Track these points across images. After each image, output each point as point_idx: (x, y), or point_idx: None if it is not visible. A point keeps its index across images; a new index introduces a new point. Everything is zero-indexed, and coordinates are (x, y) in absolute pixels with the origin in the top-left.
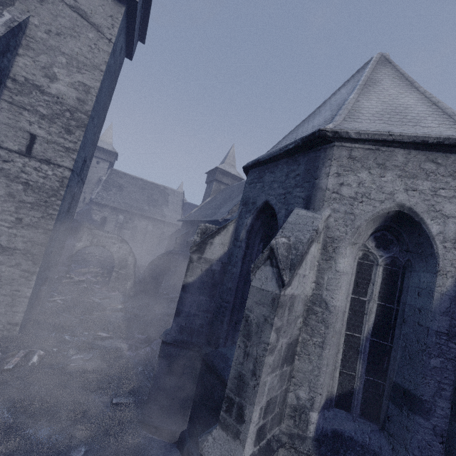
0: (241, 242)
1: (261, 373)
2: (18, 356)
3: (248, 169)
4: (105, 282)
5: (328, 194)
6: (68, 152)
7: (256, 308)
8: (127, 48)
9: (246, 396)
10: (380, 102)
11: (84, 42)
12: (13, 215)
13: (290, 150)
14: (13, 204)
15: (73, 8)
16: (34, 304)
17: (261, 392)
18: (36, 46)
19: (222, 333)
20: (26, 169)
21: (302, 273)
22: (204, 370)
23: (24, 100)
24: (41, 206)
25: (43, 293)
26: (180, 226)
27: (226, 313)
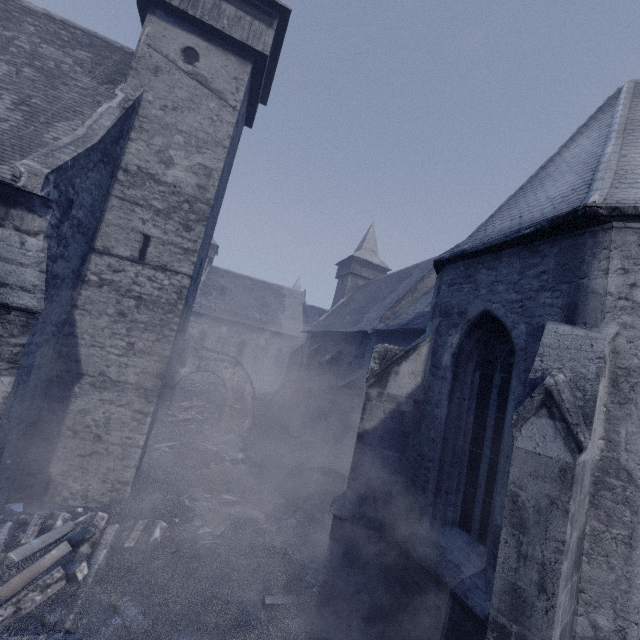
0: (444, 371)
1: (556, 590)
2: (138, 529)
3: (443, 265)
4: (215, 421)
5: (610, 302)
6: (187, 254)
7: (529, 482)
8: (248, 113)
9: (533, 625)
10: None
11: (204, 114)
12: (124, 339)
13: (525, 236)
14: (124, 325)
15: (191, 75)
16: (144, 455)
17: (556, 620)
18: (150, 127)
19: (426, 507)
20: (138, 279)
21: (593, 426)
22: (404, 563)
23: (137, 194)
24: (156, 326)
25: (152, 439)
26: (302, 338)
27: (430, 477)
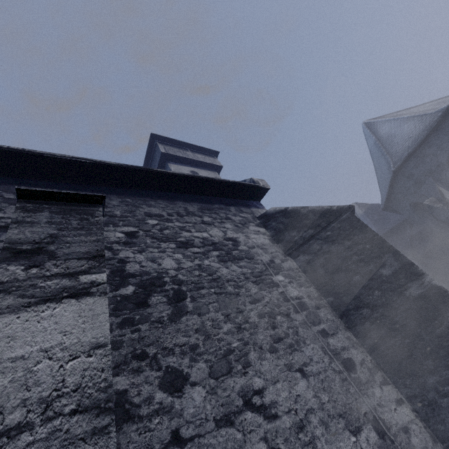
0: None
1: None
2: None
3: (401, 167)
4: None
5: None
6: None
7: None
8: None
9: None
10: (424, 108)
11: None
12: None
13: (434, 127)
14: None
15: None
16: None
17: None
18: None
19: None
20: None
21: None
22: None
23: None
24: None
25: None
26: None
27: None
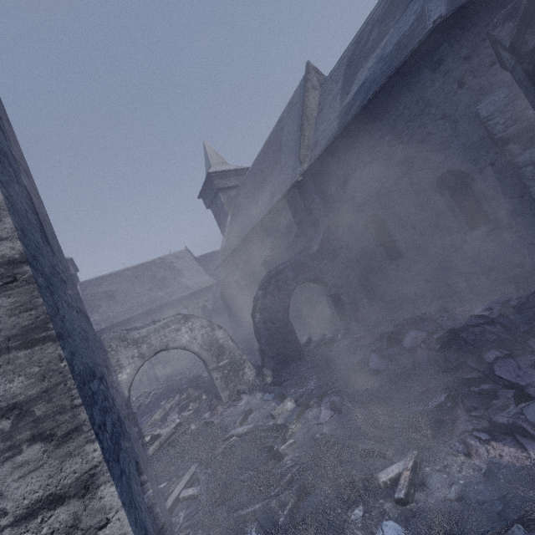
0: None
1: None
2: None
3: None
4: (209, 401)
5: None
6: None
7: None
8: None
9: None
10: None
11: None
12: None
13: None
14: None
15: None
16: None
17: None
18: None
19: None
20: None
21: None
22: None
23: None
24: None
25: (155, 510)
26: (215, 284)
27: None
